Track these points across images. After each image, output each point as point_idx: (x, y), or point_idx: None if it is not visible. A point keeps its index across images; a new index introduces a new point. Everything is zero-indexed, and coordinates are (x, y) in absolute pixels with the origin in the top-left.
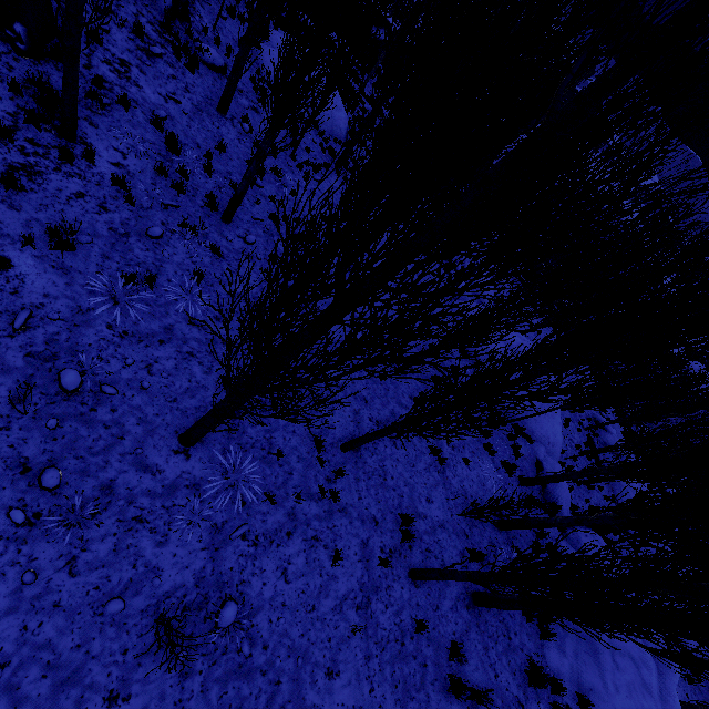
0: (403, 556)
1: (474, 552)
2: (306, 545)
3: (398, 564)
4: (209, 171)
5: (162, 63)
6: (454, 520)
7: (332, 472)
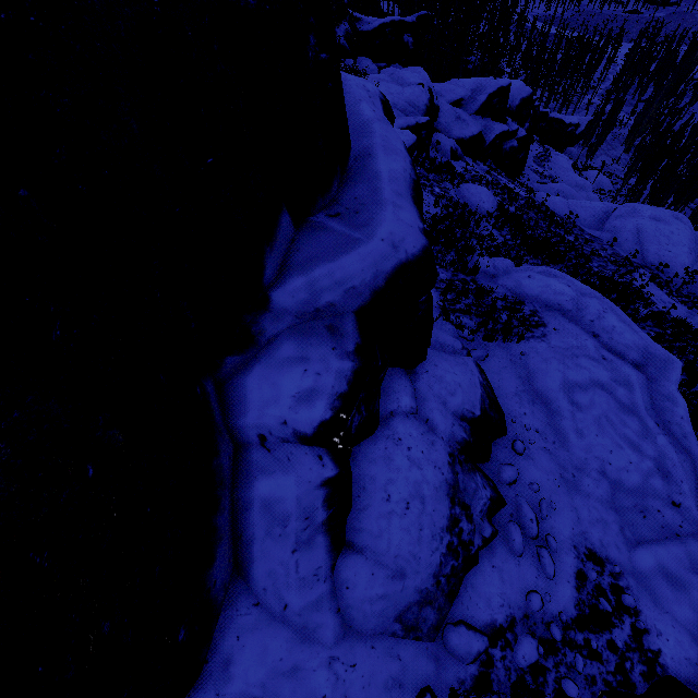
0: None
1: None
2: None
3: None
4: None
5: None
6: None
7: None
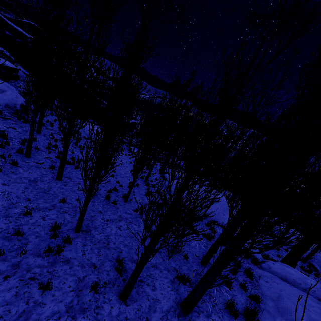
0: (117, 286)
1: (179, 276)
2: (20, 283)
3: (110, 291)
4: (23, 144)
5: (10, 120)
6: (165, 262)
7: (64, 242)
